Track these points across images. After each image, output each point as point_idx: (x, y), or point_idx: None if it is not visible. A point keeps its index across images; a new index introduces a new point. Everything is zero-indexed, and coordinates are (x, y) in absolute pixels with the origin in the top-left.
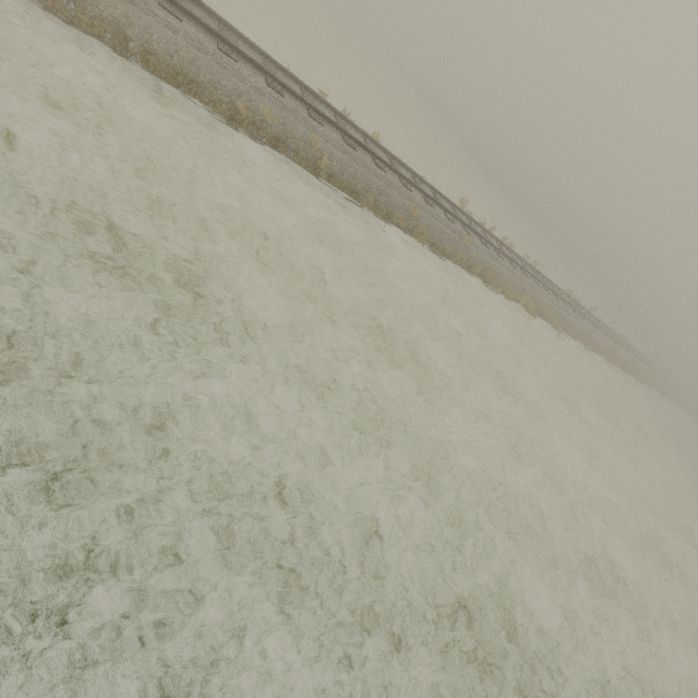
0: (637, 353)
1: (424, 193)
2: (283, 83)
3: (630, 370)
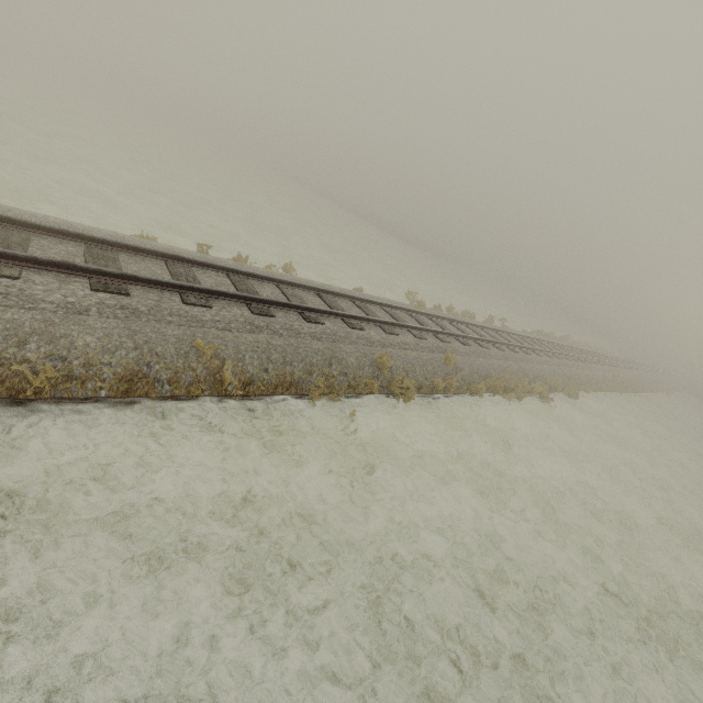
0: (621, 361)
1: (378, 321)
2: (122, 274)
3: (635, 387)
